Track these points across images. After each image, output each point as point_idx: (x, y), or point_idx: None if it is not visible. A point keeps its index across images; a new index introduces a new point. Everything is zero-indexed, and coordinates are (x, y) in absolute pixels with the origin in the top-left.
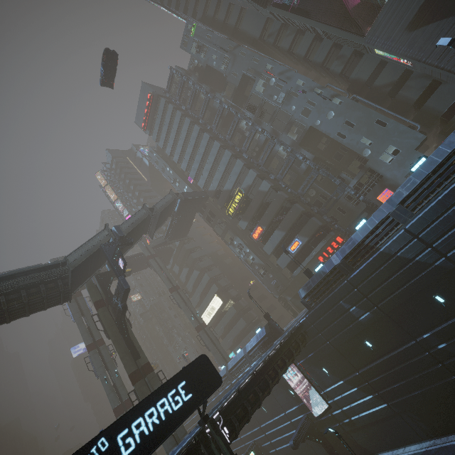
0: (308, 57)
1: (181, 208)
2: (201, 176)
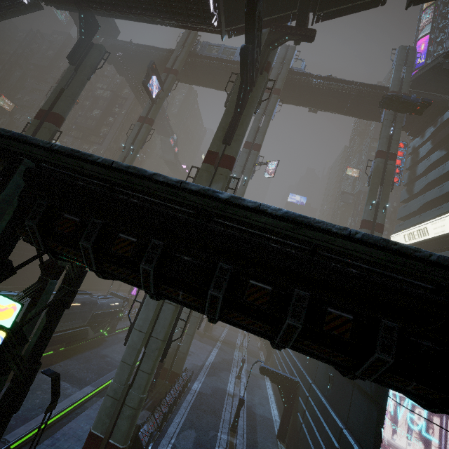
0: None
1: None
2: None
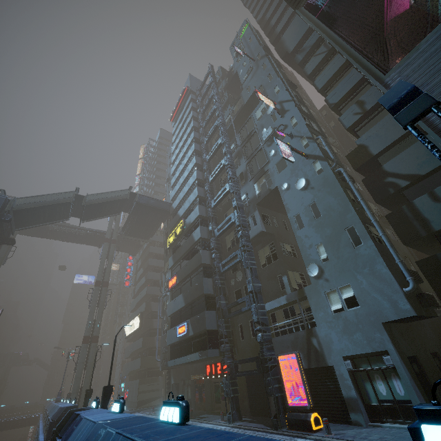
0: (328, 90)
1: (137, 210)
2: (175, 187)
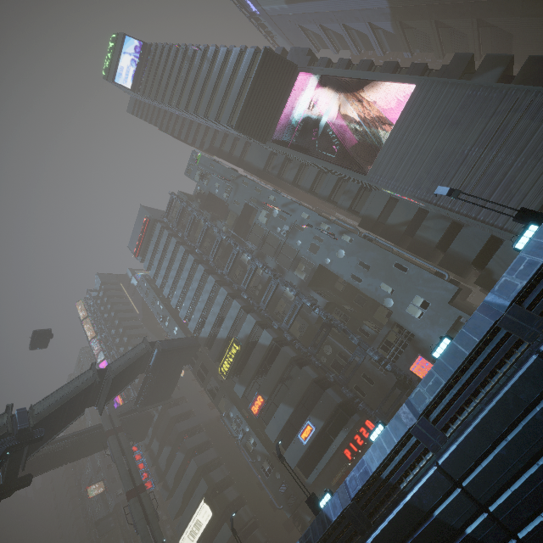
0: (314, 190)
1: (159, 362)
2: (192, 317)
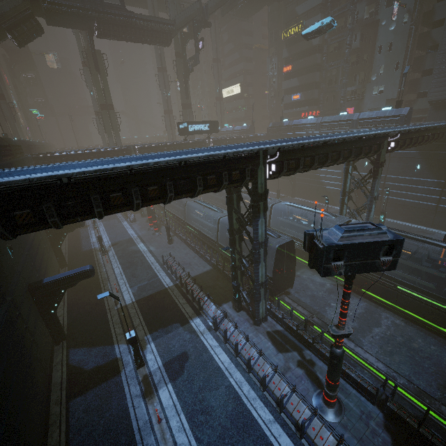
0: None
1: None
2: None
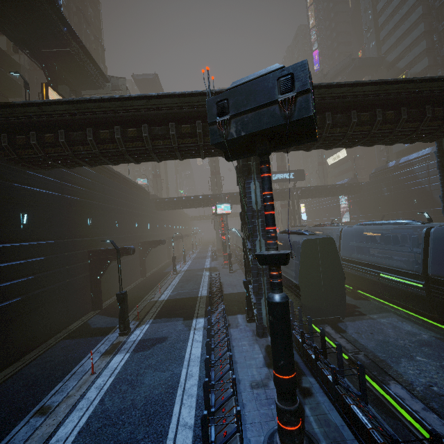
0: None
1: (352, 72)
2: (388, 41)
